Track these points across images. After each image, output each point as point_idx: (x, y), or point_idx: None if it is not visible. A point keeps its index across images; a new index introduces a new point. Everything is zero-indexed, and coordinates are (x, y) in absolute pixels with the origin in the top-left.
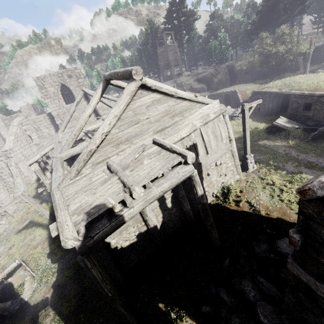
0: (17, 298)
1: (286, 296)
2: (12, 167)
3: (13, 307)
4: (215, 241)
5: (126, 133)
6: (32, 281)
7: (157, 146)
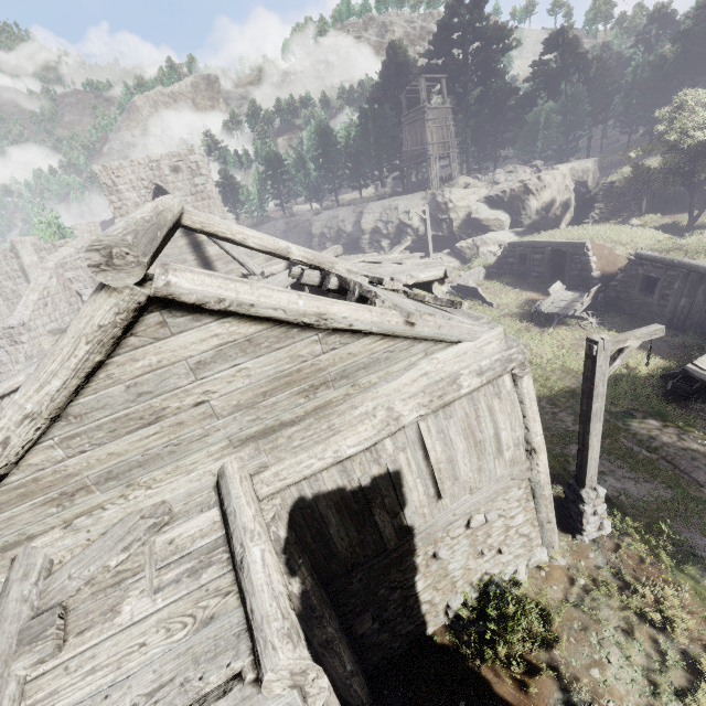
0: None
1: None
2: (19, 365)
3: None
4: None
5: (104, 458)
6: None
7: (218, 511)
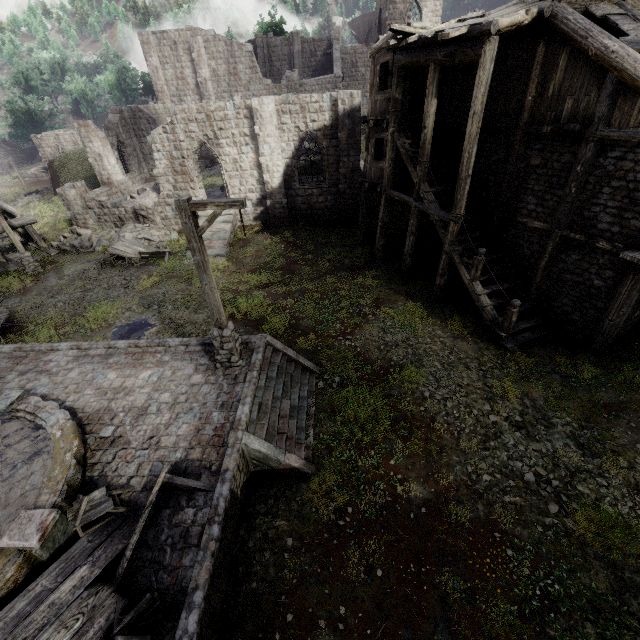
0: None
1: None
2: None
3: None
4: None
5: None
6: None
7: None
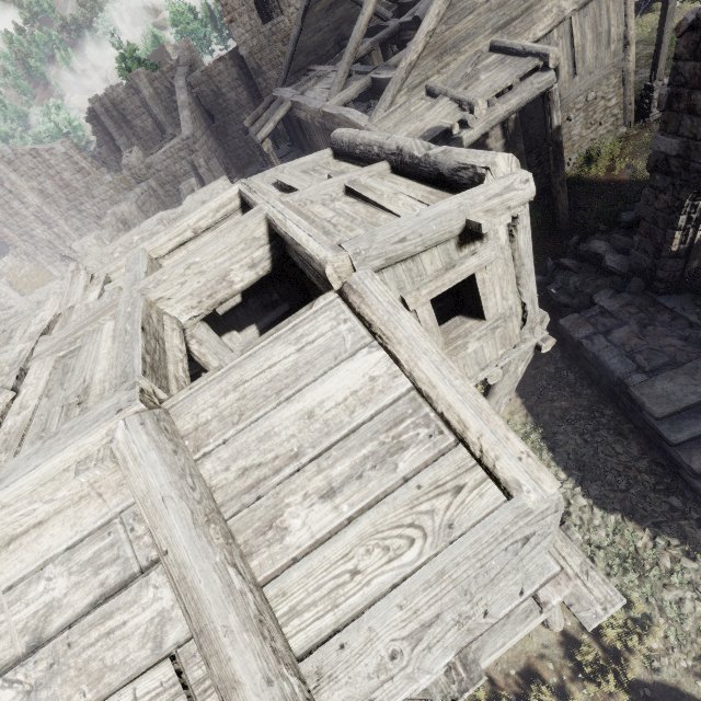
0: None
1: (642, 196)
2: (202, 169)
3: None
4: (562, 213)
5: (454, 34)
6: None
7: (497, 54)
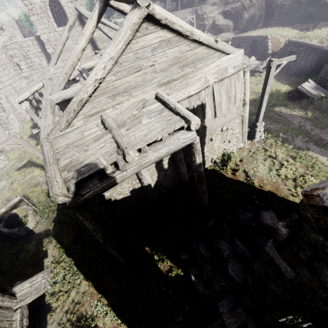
0: (23, 227)
1: (255, 265)
2: (2, 100)
3: (20, 232)
4: (204, 205)
5: (125, 83)
6: (34, 214)
7: (159, 103)
